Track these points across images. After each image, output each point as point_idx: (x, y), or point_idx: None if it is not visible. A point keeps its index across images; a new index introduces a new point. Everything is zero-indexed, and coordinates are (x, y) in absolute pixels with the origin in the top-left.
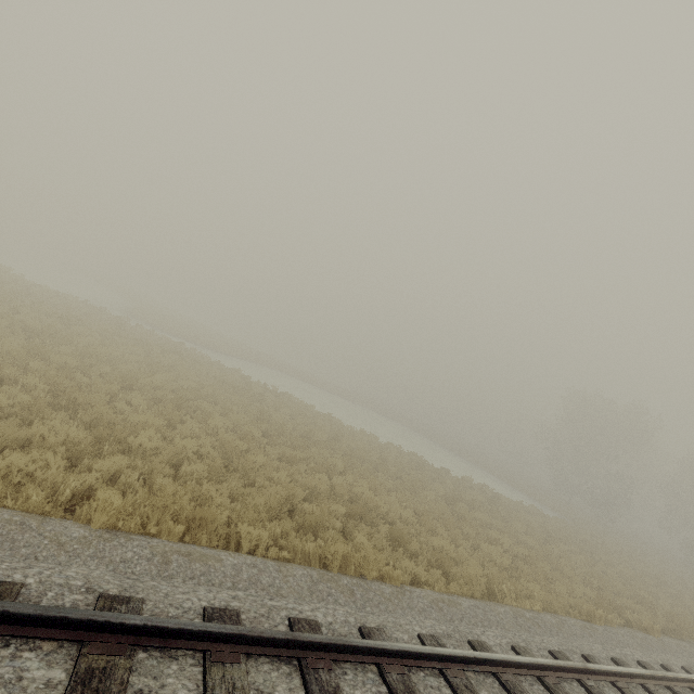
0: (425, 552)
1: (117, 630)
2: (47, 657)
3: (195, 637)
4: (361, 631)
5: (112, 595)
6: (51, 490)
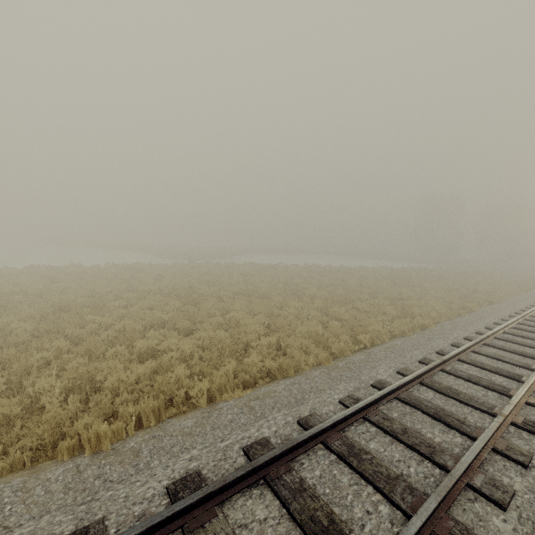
0: (482, 293)
1: (529, 313)
2: (531, 318)
3: (532, 311)
4: (531, 305)
5: (515, 312)
6: (443, 313)
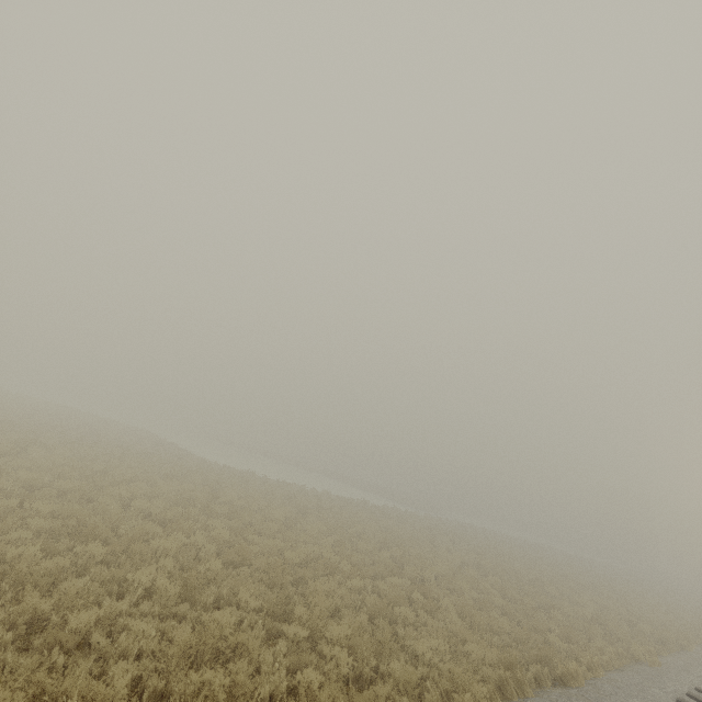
0: None
1: None
2: None
3: None
4: None
5: None
6: None
